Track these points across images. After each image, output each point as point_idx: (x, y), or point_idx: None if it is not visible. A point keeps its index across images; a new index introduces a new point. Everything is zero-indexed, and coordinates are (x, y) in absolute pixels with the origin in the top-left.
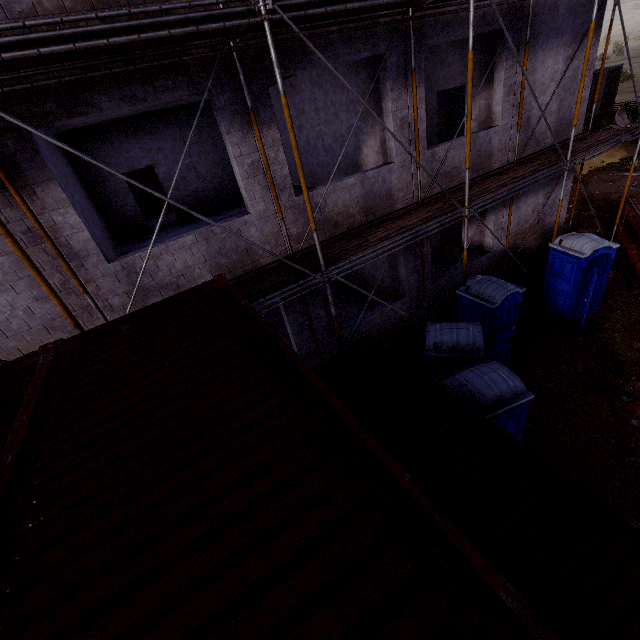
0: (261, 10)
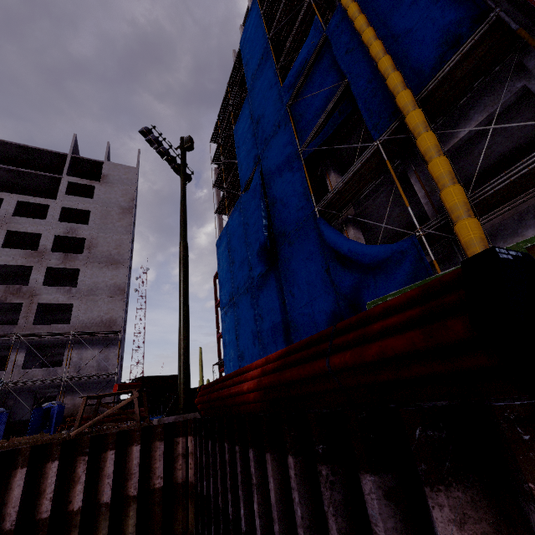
0: None
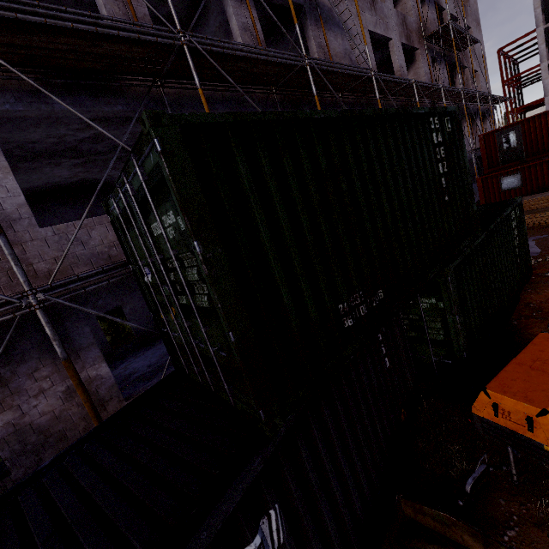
0: (488, 95)
